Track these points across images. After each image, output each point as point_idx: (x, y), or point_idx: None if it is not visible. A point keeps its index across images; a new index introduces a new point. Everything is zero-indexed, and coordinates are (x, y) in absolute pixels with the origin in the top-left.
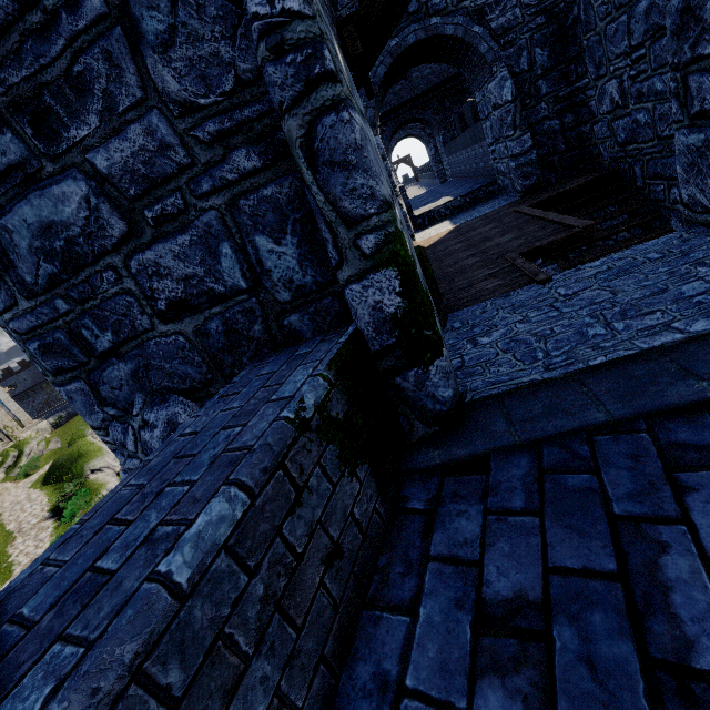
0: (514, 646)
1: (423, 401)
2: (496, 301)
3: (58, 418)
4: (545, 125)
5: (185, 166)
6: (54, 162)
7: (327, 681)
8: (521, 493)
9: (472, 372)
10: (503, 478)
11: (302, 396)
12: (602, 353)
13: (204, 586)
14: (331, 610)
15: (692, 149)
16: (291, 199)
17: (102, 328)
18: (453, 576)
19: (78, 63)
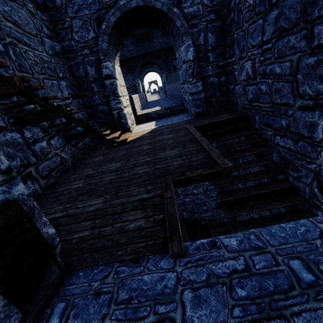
0: None
1: None
2: (122, 267)
3: None
4: (210, 79)
5: None
6: None
7: None
8: None
9: None
10: None
11: None
12: None
13: None
14: None
15: None
16: None
17: None
18: None
19: None
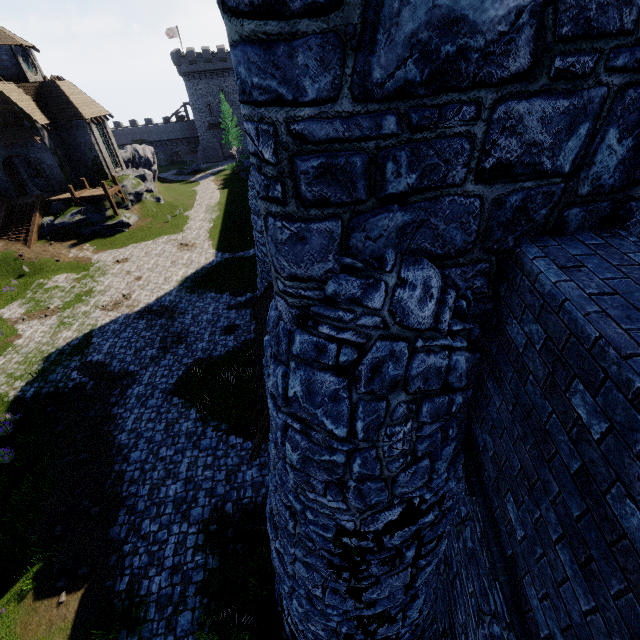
0: None
1: None
2: None
3: None
4: None
5: (624, 32)
6: None
7: None
8: None
9: None
10: None
11: None
12: None
13: None
14: None
15: None
16: None
17: (411, 168)
18: None
19: None
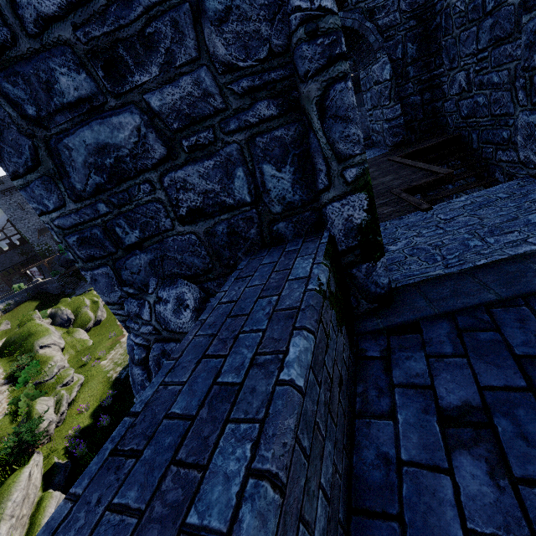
0: (468, 432)
1: (368, 286)
2: (393, 222)
3: (7, 305)
4: (410, 99)
5: (220, 110)
6: (117, 99)
7: (346, 461)
8: (448, 344)
9: (390, 268)
10: (432, 336)
11: (318, 276)
12: (484, 257)
13: (308, 390)
14: (343, 417)
15: (531, 125)
16: (294, 139)
17: (132, 227)
18: (414, 395)
19: (150, 26)
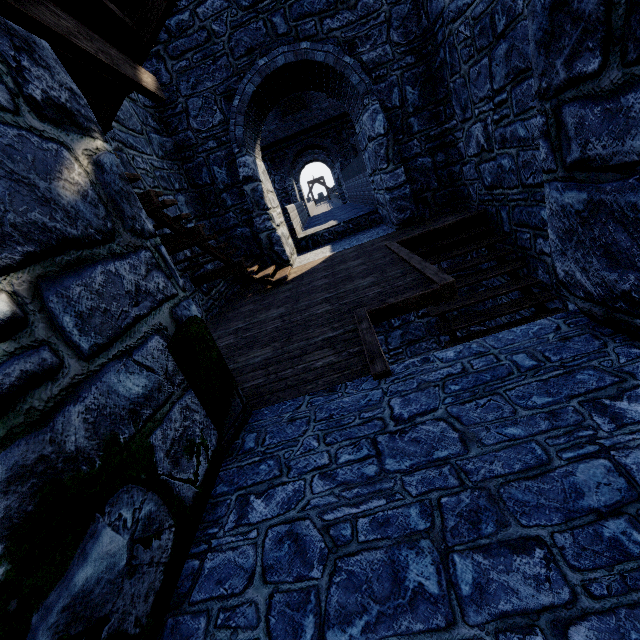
0: None
1: None
2: (315, 398)
3: None
4: (418, 162)
5: None
6: None
7: None
8: None
9: (185, 636)
10: None
11: None
12: None
13: None
14: None
15: (570, 211)
16: None
17: None
18: None
19: None
